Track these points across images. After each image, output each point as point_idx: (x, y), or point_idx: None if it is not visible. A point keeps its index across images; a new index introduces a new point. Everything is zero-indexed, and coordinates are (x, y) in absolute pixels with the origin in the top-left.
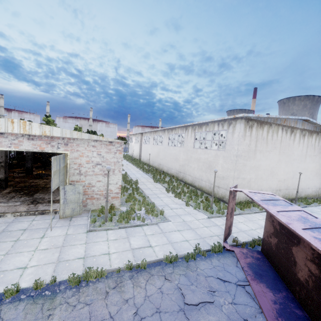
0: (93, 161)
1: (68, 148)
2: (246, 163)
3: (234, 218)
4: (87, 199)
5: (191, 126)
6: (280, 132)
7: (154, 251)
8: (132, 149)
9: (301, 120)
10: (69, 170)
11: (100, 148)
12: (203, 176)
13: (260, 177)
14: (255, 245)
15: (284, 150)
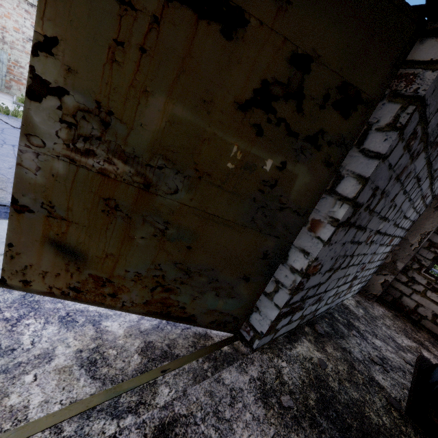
0: (25, 33)
1: None
2: None
3: None
4: (11, 81)
5: None
6: None
7: None
8: None
9: None
10: None
11: None
12: None
13: None
14: None
15: None
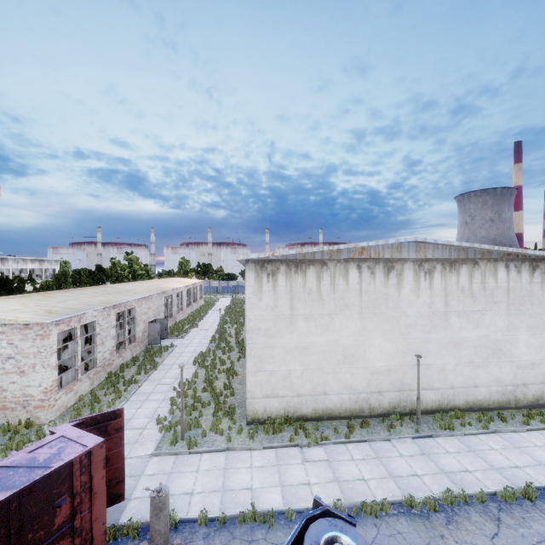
0: (3, 354)
1: None
2: (272, 342)
3: (200, 461)
4: None
5: None
6: (355, 274)
7: None
8: None
9: (413, 242)
10: None
11: (12, 334)
12: None
13: (316, 368)
14: (128, 536)
15: (375, 309)
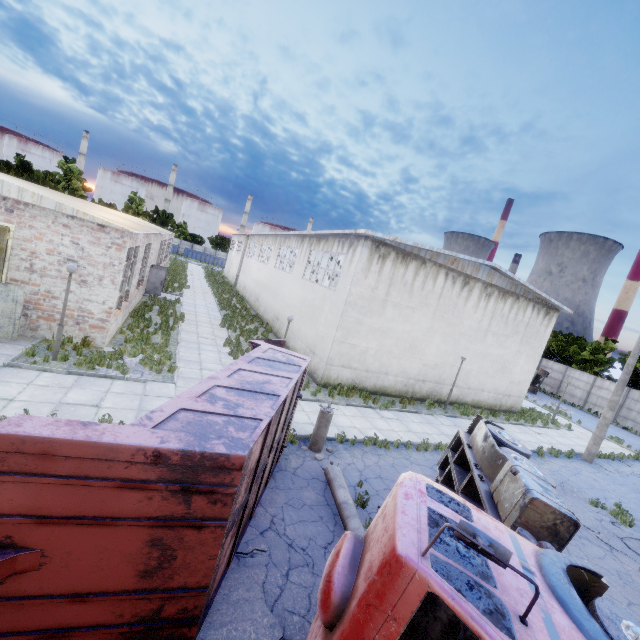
0: (61, 253)
1: (13, 218)
2: (362, 319)
3: (301, 405)
4: (39, 319)
5: (308, 237)
6: (442, 280)
7: (97, 413)
8: (230, 263)
9: (488, 267)
10: (11, 258)
11: (79, 232)
12: (301, 331)
13: (388, 351)
14: (286, 442)
15: (444, 313)
